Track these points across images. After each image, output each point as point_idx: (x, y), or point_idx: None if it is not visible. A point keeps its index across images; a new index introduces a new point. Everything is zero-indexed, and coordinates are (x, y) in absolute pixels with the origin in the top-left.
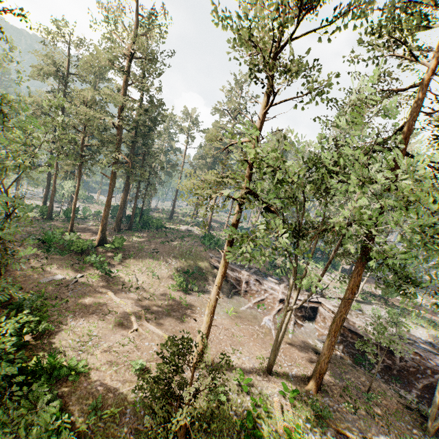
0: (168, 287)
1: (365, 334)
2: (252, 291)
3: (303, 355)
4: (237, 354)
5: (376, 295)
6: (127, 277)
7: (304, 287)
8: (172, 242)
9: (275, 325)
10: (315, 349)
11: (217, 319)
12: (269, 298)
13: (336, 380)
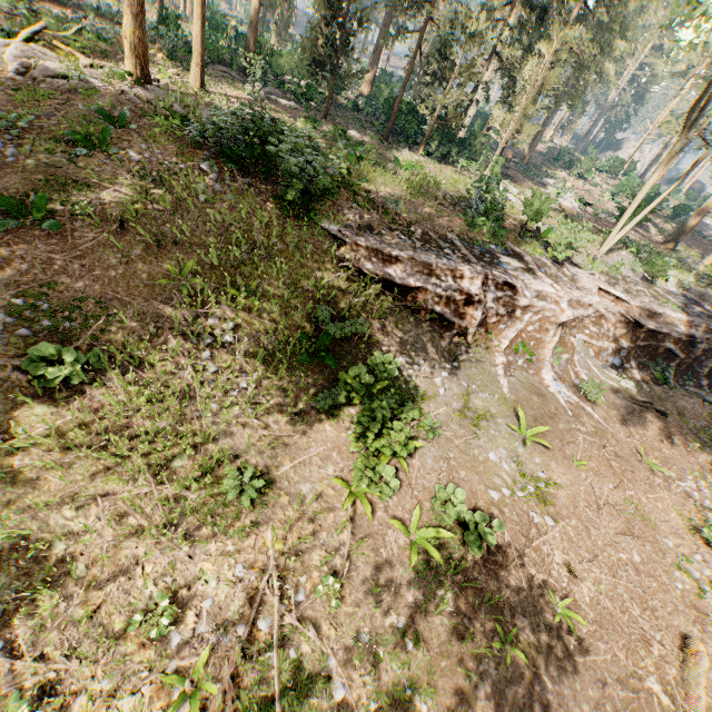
0: (341, 491)
1: (670, 328)
2: (493, 318)
3: (655, 434)
4: (694, 574)
5: (575, 216)
6: (143, 685)
7: (560, 258)
8: (85, 195)
9: (566, 385)
10: (632, 398)
11: (552, 492)
12: (531, 323)
13: (706, 449)
